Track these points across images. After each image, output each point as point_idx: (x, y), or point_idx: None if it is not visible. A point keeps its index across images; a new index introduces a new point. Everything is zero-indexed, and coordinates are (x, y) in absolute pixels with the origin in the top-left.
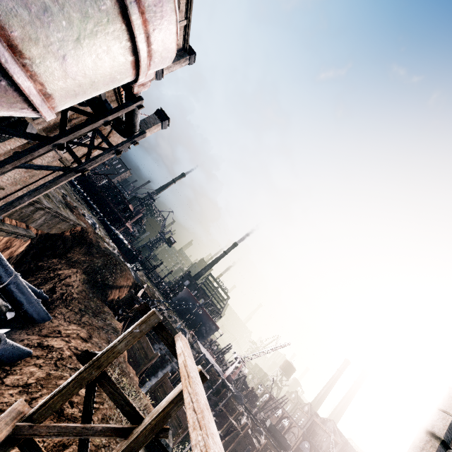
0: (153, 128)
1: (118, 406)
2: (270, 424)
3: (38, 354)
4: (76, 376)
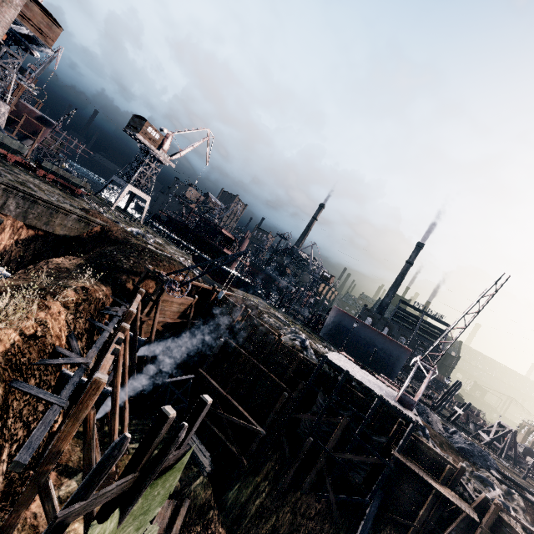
0: None
1: None
2: None
3: None
4: None
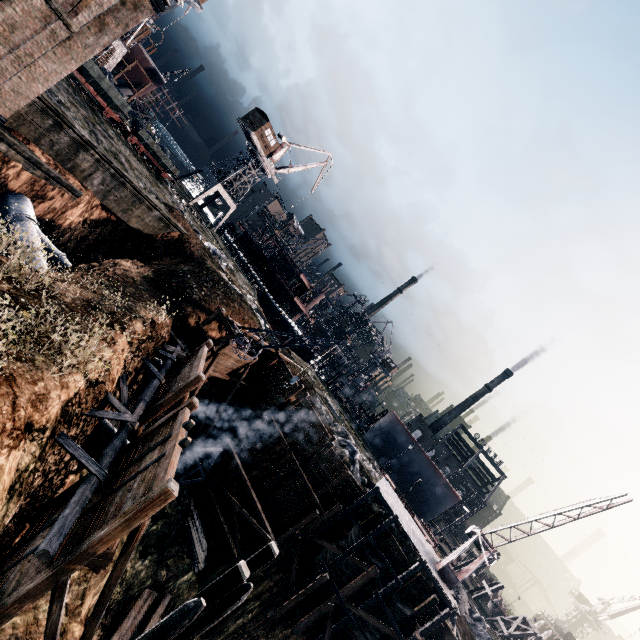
0: None
1: None
2: None
3: None
4: None
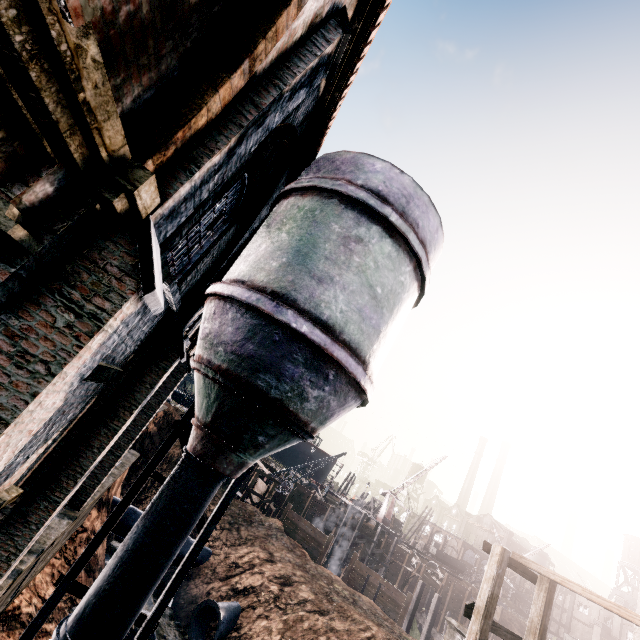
0: None
1: (503, 638)
2: (436, 551)
3: (248, 603)
4: (480, 632)
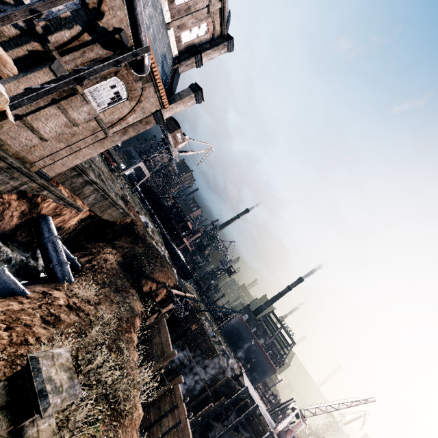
0: (186, 100)
1: None
2: None
3: (31, 296)
4: None
